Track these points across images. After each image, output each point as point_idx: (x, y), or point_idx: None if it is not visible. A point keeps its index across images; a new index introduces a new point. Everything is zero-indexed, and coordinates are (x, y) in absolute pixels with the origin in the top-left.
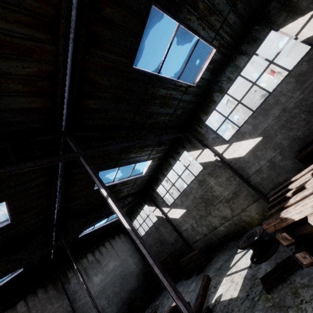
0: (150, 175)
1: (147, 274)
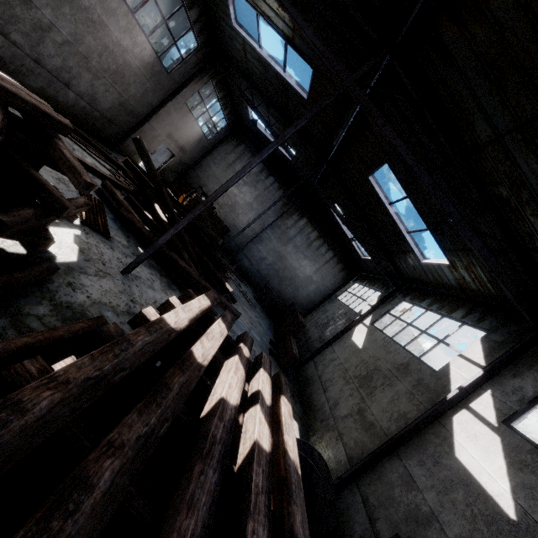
0: (430, 281)
1: (291, 306)
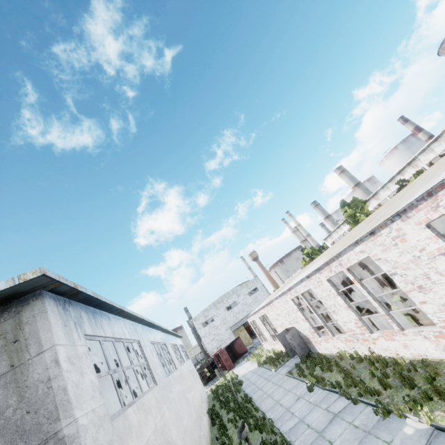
0: None
1: None
